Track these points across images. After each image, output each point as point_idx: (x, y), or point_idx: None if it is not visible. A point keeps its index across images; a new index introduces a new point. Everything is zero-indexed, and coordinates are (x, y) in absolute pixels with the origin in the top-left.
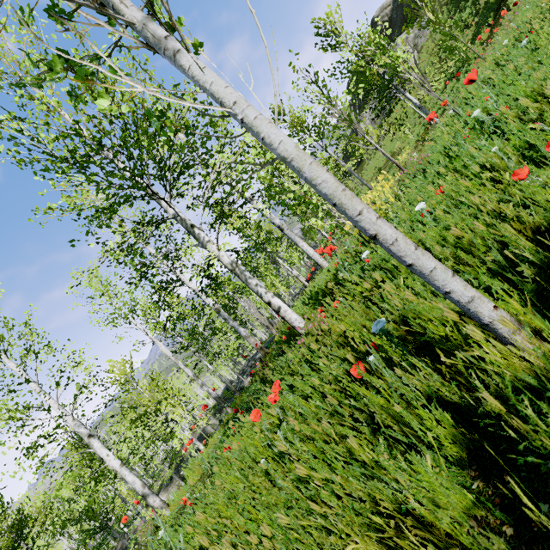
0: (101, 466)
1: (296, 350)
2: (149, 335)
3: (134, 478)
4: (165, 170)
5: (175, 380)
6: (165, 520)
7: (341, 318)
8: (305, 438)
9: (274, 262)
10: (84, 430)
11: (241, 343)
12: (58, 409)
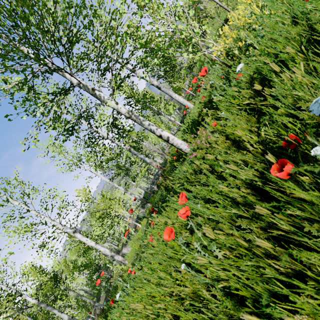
0: (85, 245)
1: (185, 164)
2: (93, 172)
3: (104, 249)
4: (54, 40)
5: (117, 193)
6: (125, 270)
7: (219, 133)
8: (225, 248)
9: (158, 113)
10: (70, 230)
11: (149, 167)
12: (51, 222)
